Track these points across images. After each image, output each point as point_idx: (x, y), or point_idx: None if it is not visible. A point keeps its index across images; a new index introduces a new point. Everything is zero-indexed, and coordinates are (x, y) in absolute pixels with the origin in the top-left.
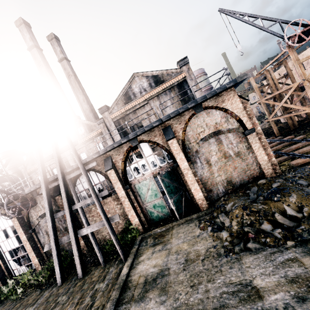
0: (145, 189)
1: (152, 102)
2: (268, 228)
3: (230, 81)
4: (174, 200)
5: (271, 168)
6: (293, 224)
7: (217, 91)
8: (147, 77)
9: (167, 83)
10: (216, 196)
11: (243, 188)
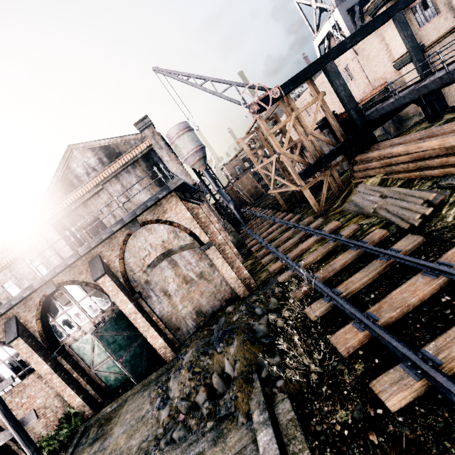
0: (88, 347)
1: (110, 186)
2: (201, 400)
3: (162, 188)
4: (126, 359)
5: (242, 286)
6: (224, 389)
7: (148, 205)
8: (93, 150)
9: (126, 157)
10: (186, 334)
11: (212, 320)
